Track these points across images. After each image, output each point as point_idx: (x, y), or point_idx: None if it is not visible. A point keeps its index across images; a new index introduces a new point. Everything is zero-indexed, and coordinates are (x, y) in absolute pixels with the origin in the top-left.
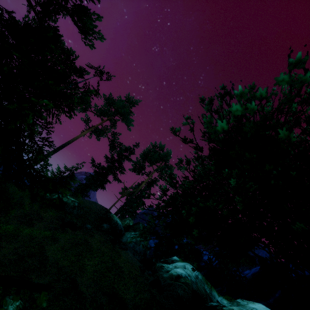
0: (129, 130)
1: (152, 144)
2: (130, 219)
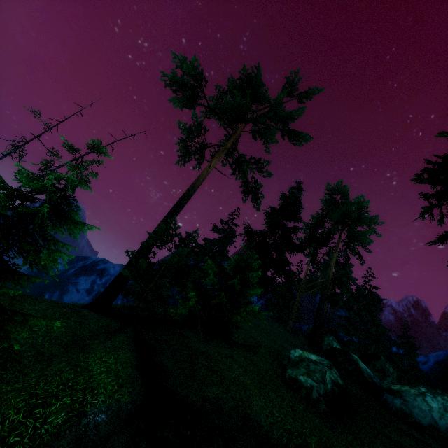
0: (268, 151)
1: (329, 185)
2: (335, 340)
